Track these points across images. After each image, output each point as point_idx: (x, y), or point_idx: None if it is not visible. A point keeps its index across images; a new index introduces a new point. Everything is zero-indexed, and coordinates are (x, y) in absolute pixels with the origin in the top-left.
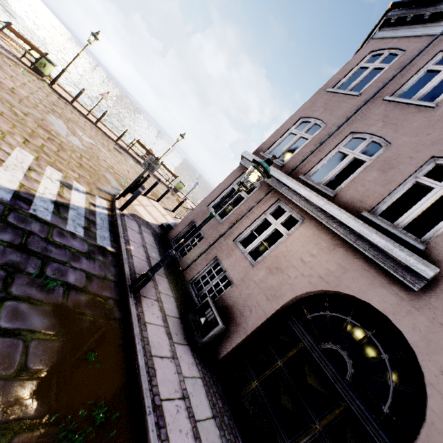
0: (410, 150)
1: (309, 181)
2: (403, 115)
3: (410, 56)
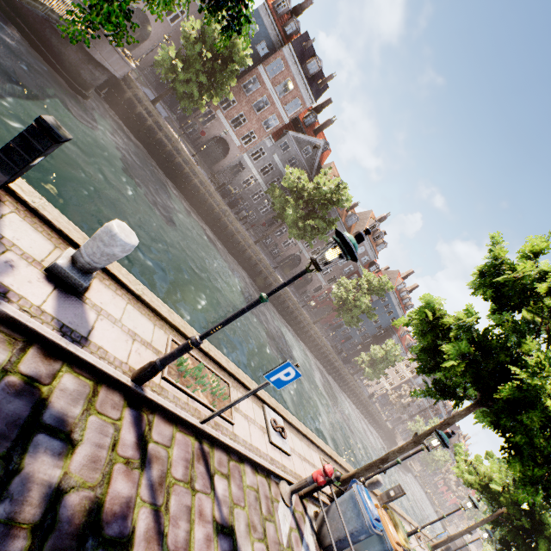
0: None
1: None
2: None
3: None
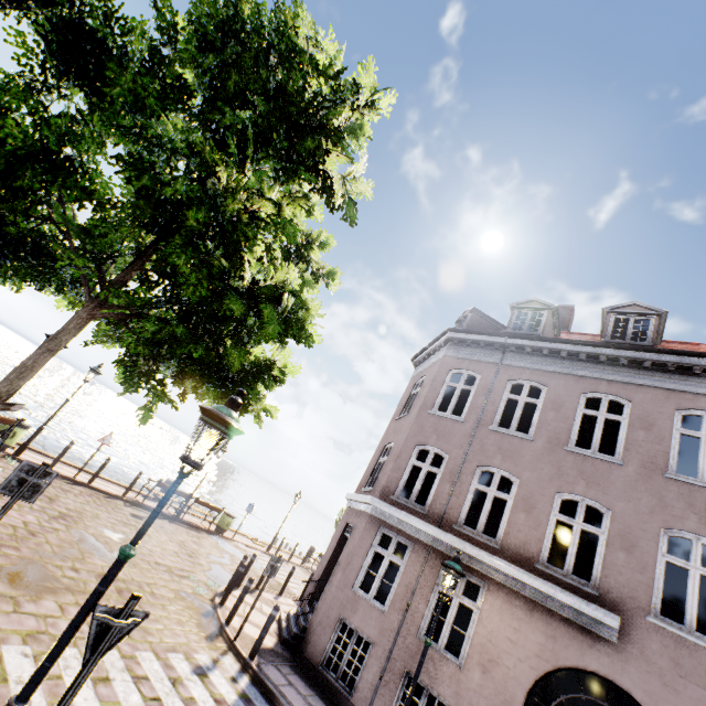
0: (537, 486)
1: (466, 531)
2: (513, 447)
3: (488, 382)
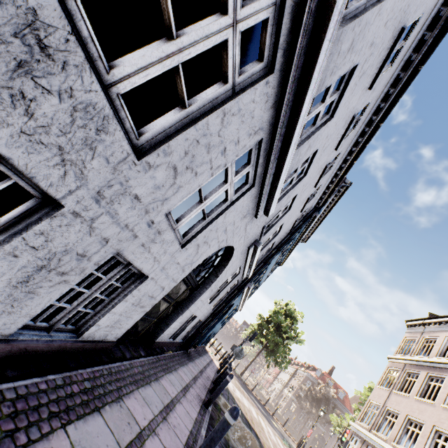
0: None
1: None
2: None
3: None
